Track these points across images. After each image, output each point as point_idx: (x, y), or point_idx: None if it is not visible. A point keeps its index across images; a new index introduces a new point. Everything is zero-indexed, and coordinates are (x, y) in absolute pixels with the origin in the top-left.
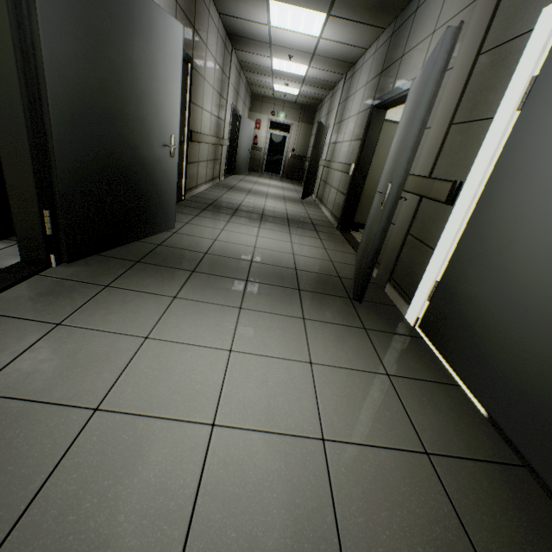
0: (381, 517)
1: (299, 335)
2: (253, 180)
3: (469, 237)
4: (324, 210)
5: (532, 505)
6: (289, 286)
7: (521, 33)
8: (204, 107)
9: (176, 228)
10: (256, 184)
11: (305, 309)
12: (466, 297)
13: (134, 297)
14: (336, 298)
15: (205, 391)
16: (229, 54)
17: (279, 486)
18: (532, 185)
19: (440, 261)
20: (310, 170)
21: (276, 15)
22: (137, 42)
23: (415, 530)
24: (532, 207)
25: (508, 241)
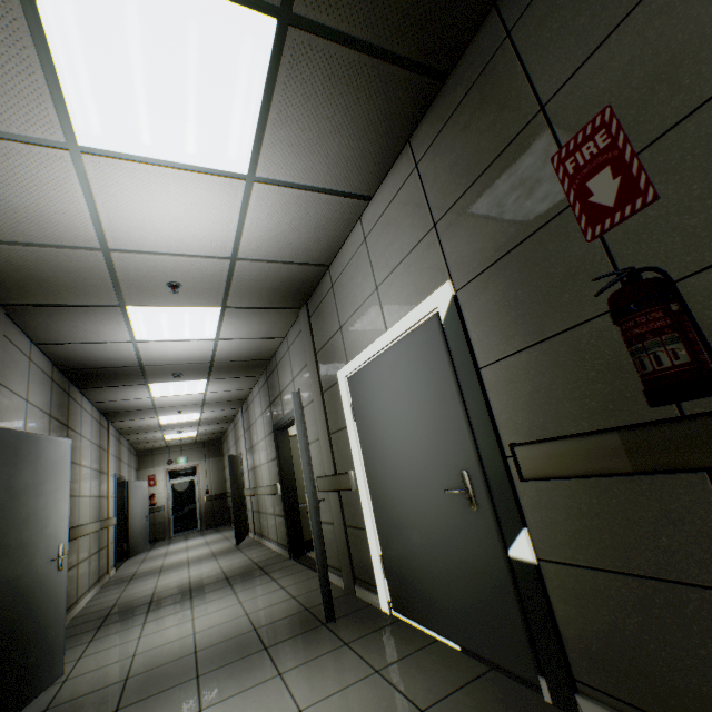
0: None
1: (280, 692)
2: (161, 552)
3: (377, 507)
4: (270, 544)
5: (501, 691)
6: (253, 651)
7: (335, 382)
8: (83, 493)
9: (64, 673)
10: (168, 555)
11: (279, 663)
12: (399, 555)
13: None
14: (310, 632)
15: None
16: (106, 428)
17: None
18: (382, 460)
19: (373, 536)
20: (237, 505)
21: (158, 390)
22: (26, 472)
23: None
24: (389, 473)
25: (393, 499)
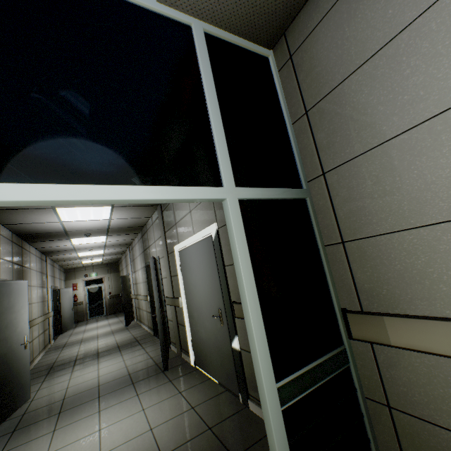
0: (174, 433)
1: (136, 402)
2: (81, 330)
3: (190, 317)
4: (144, 327)
5: (226, 399)
6: (127, 385)
7: (173, 250)
8: (33, 301)
9: (31, 397)
10: (86, 331)
11: (138, 390)
12: (198, 340)
13: (25, 446)
14: (155, 375)
15: (92, 449)
16: (45, 261)
17: (135, 450)
18: (192, 296)
19: (188, 330)
20: (126, 304)
21: (76, 241)
22: (5, 302)
23: (185, 429)
24: (194, 302)
25: (196, 315)
